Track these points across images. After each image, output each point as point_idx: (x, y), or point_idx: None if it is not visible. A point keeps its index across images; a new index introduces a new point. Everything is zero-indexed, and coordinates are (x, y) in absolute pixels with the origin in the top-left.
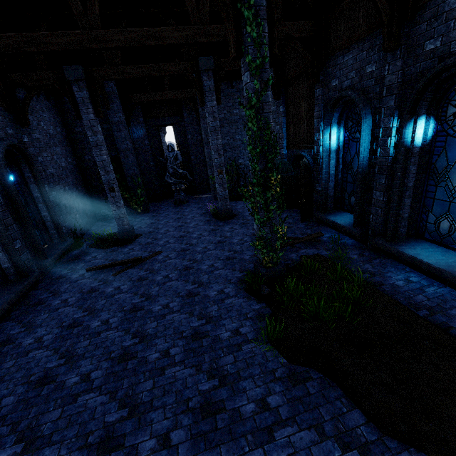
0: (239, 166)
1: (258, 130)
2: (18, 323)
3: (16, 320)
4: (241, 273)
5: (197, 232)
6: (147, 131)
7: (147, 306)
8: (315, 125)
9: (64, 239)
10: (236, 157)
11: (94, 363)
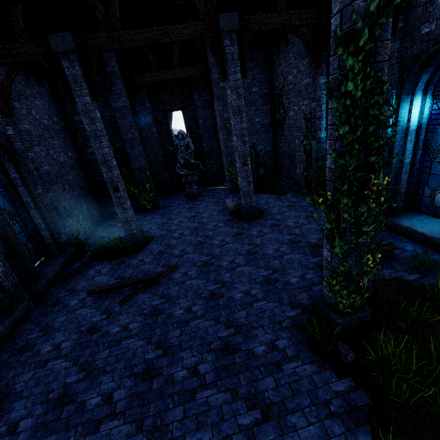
0: (259, 153)
1: (361, 96)
2: None
3: None
4: (294, 311)
5: (218, 237)
6: (154, 117)
7: (167, 369)
8: None
9: (63, 249)
10: (255, 142)
11: None
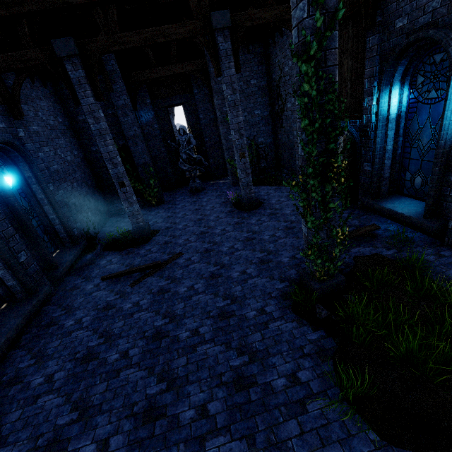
0: (259, 146)
1: (317, 95)
2: (28, 353)
3: (26, 348)
4: (283, 284)
5: (219, 227)
6: (155, 114)
7: (173, 332)
8: (365, 86)
9: (76, 242)
10: (256, 135)
11: (113, 421)
